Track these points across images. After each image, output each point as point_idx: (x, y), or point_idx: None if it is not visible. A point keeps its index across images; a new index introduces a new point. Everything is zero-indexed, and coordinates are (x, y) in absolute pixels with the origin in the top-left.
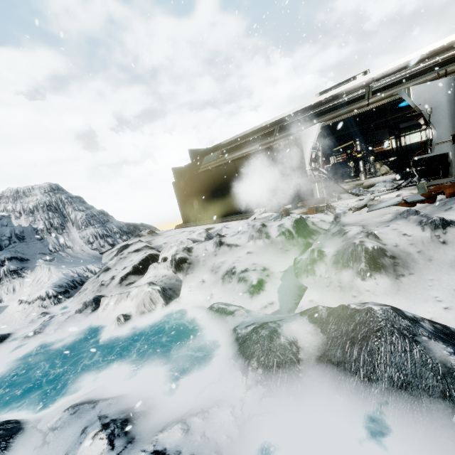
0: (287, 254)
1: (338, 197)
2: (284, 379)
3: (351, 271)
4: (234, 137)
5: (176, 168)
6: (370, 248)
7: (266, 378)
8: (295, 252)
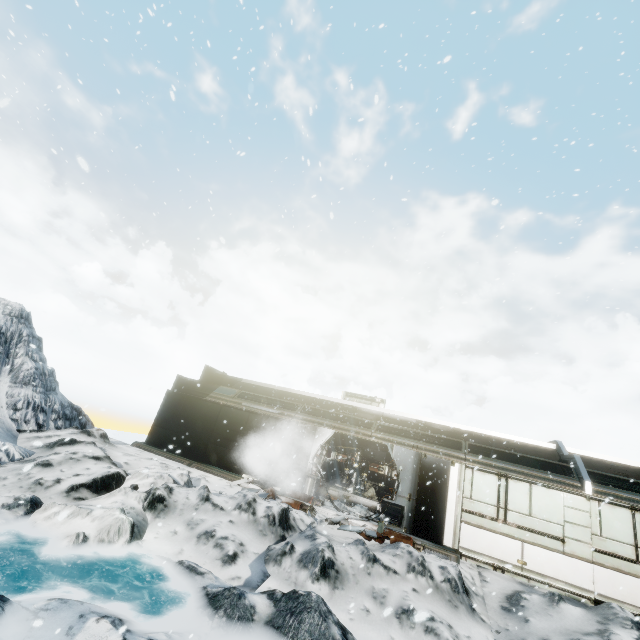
0: (264, 539)
1: (323, 502)
2: (240, 629)
3: (308, 572)
4: (259, 383)
5: (182, 377)
6: (327, 557)
7: (228, 625)
8: (271, 539)
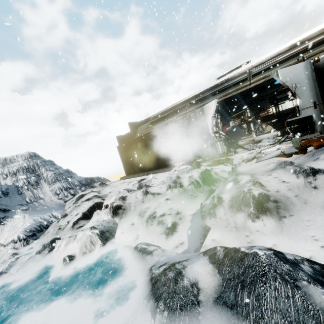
0: (196, 200)
1: (235, 151)
2: (186, 322)
3: (243, 214)
4: (160, 112)
5: (119, 136)
6: (256, 195)
7: (171, 321)
8: (202, 197)
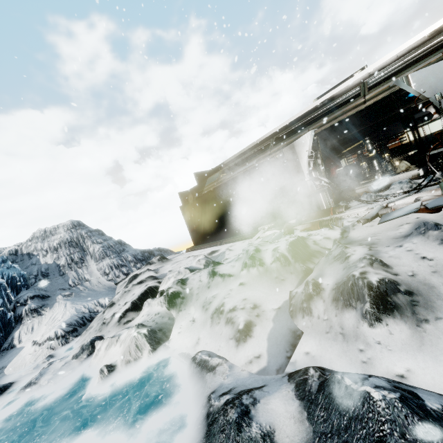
0: (283, 285)
1: (346, 206)
2: None
3: (355, 312)
4: (236, 155)
5: (183, 193)
6: (375, 282)
7: None
8: (292, 281)
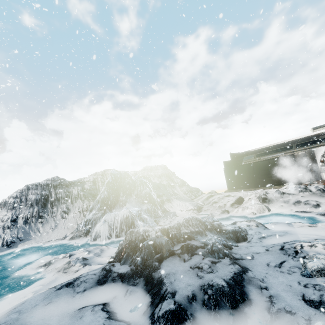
0: (324, 197)
1: None
2: None
3: None
4: (259, 148)
5: (225, 162)
6: None
7: None
8: None
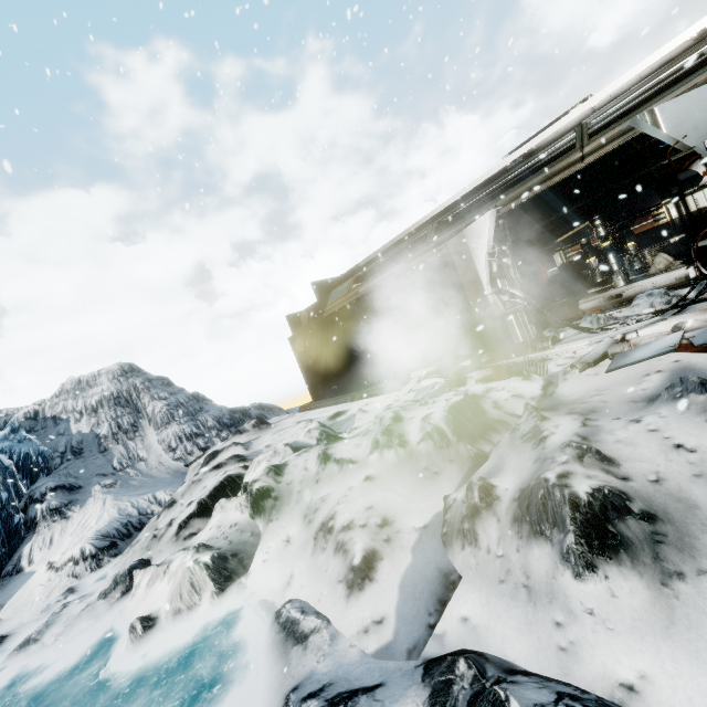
0: (436, 483)
1: (554, 338)
2: None
3: (549, 548)
4: (377, 252)
5: (293, 316)
6: (584, 496)
7: None
8: (452, 476)
